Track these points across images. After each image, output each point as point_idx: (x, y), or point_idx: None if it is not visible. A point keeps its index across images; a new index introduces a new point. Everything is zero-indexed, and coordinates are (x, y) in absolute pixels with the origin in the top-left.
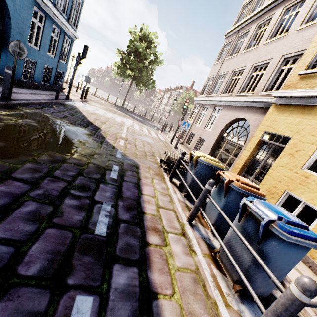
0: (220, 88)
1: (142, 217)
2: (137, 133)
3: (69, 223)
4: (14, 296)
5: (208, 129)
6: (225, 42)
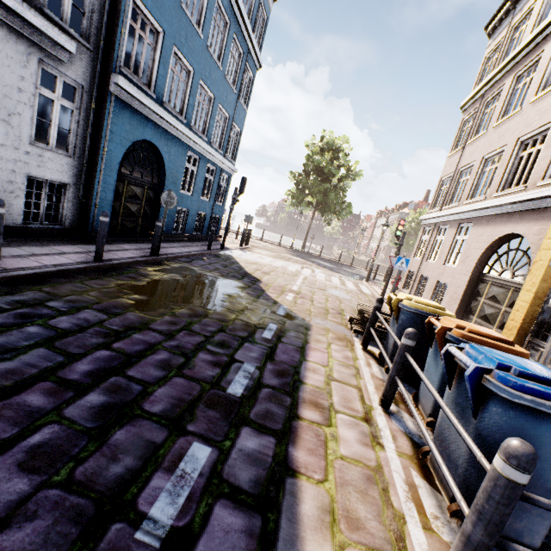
0: (464, 191)
1: (298, 386)
2: (319, 284)
3: (199, 376)
4: (137, 424)
5: (452, 264)
6: (463, 118)
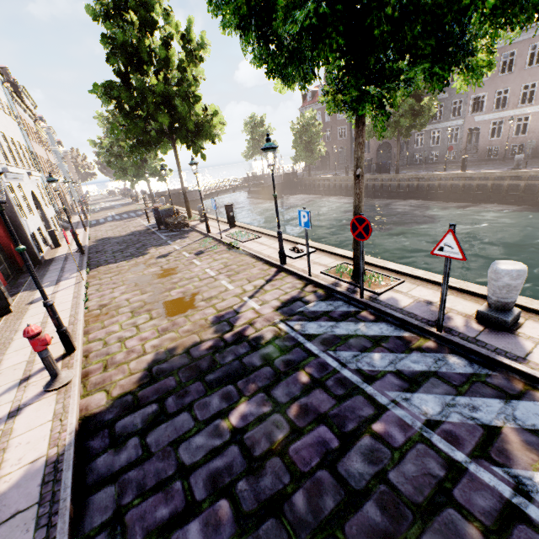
0: None
1: None
2: None
3: None
4: None
5: None
6: None
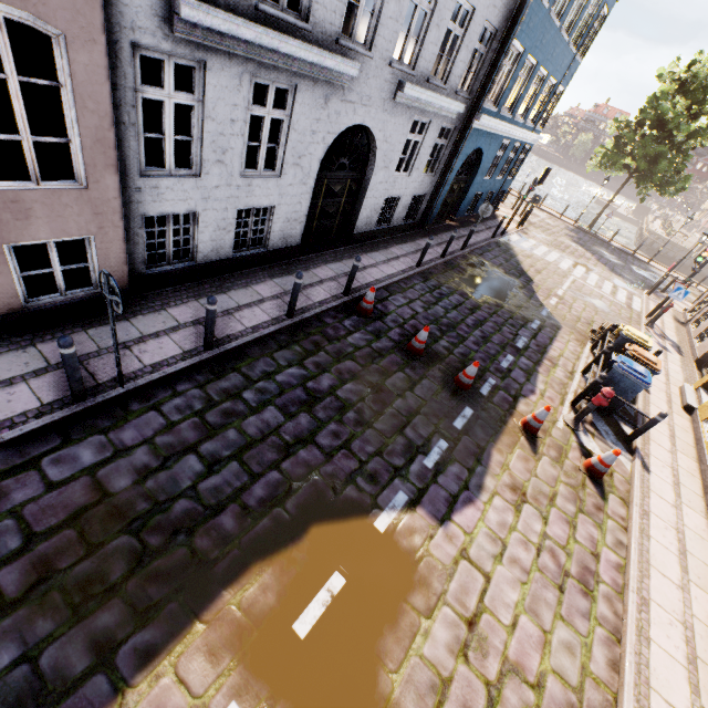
0: None
1: (544, 353)
2: (585, 291)
3: (505, 336)
4: (492, 344)
5: None
6: None
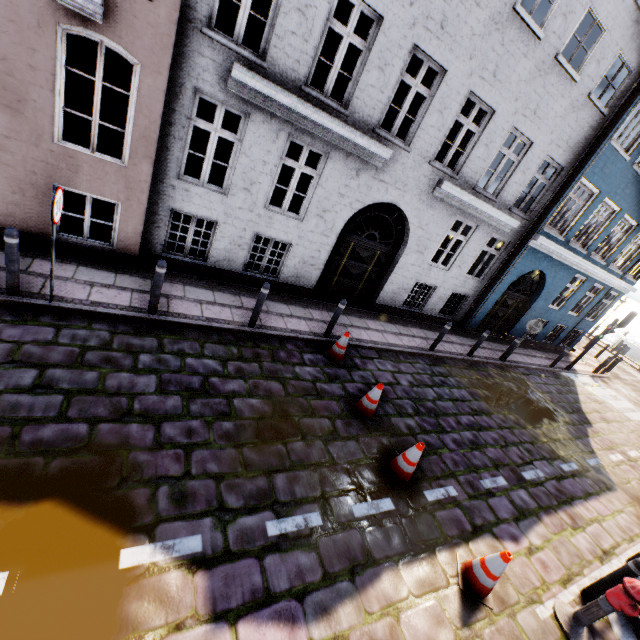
0: None
1: (566, 504)
2: None
3: (509, 456)
4: (482, 454)
5: None
6: None
